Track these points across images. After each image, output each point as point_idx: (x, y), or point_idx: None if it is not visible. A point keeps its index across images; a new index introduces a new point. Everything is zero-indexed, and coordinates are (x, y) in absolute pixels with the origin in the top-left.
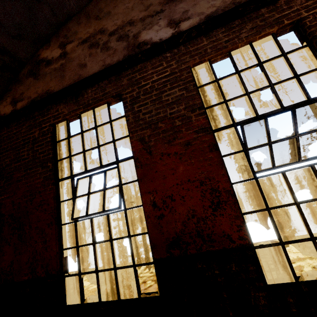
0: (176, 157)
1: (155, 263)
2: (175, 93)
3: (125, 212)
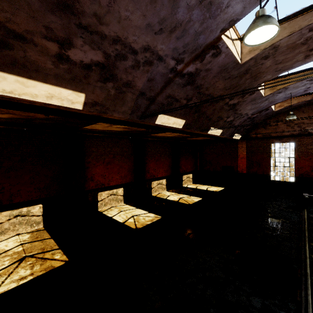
0: (306, 160)
1: (295, 177)
2: (311, 147)
3: (289, 167)
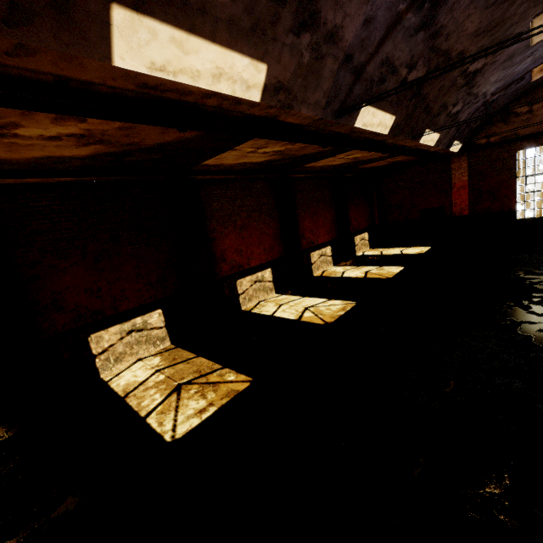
0: None
1: None
2: None
3: None
